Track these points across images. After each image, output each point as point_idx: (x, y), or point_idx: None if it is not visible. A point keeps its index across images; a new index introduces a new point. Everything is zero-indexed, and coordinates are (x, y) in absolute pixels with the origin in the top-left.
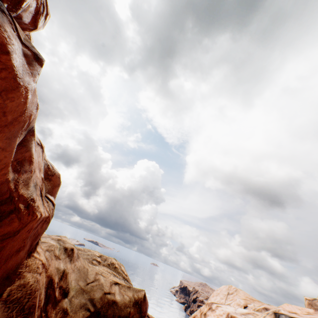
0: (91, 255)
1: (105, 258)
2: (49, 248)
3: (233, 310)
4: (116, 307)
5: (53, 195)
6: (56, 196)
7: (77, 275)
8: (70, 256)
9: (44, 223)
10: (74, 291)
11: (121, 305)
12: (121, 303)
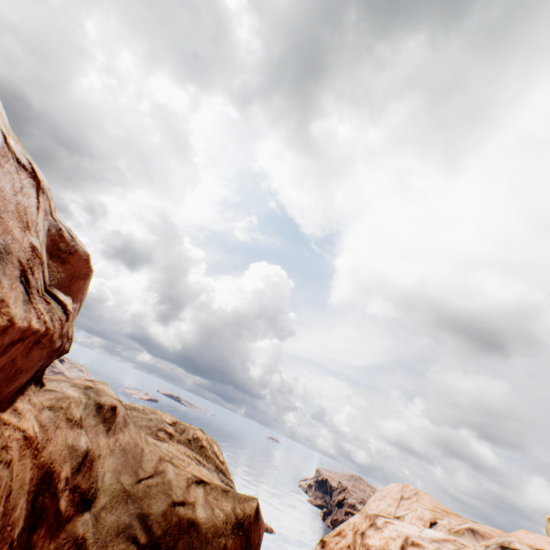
0: (155, 421)
1: (182, 428)
2: (56, 404)
3: (417, 532)
4: (195, 535)
5: (73, 294)
6: (81, 298)
7: (119, 461)
8: (107, 422)
9: (34, 348)
10: (107, 496)
11: (208, 532)
12: (208, 527)
